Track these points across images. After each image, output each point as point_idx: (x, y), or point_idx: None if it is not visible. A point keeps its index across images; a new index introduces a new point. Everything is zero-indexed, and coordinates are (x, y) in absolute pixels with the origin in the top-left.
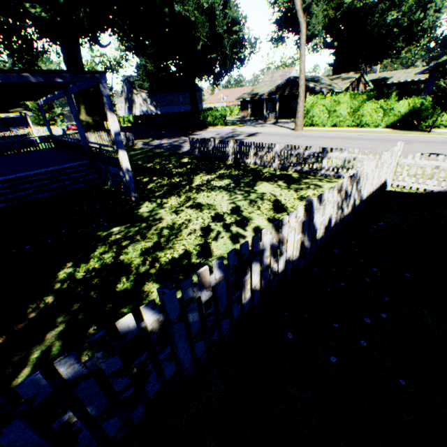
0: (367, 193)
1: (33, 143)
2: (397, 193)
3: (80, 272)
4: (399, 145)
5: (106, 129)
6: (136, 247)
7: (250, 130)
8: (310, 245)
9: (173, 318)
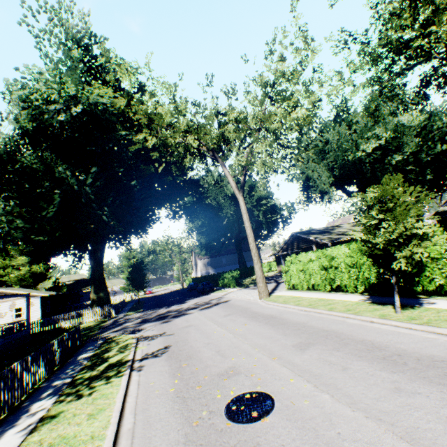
0: None
1: (35, 322)
2: None
3: None
4: None
5: (108, 303)
6: None
7: (231, 296)
8: None
9: None
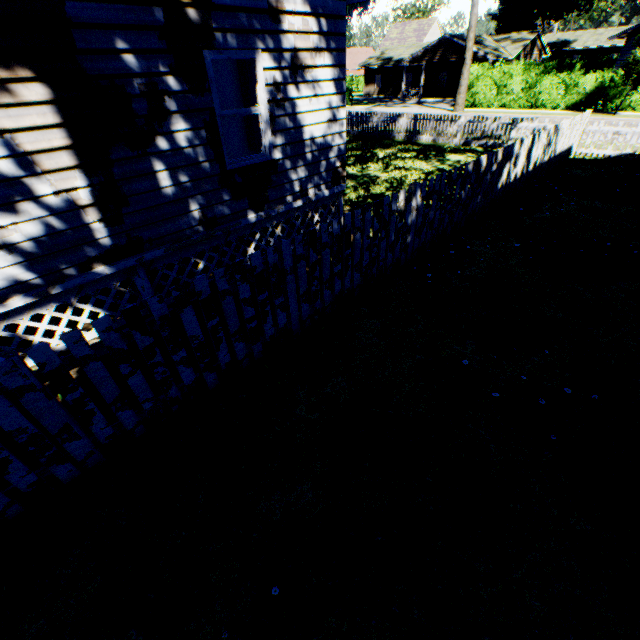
0: (559, 151)
1: None
2: (580, 159)
3: (350, 198)
4: (588, 112)
5: None
6: (377, 188)
7: (393, 111)
8: (524, 173)
9: (486, 171)
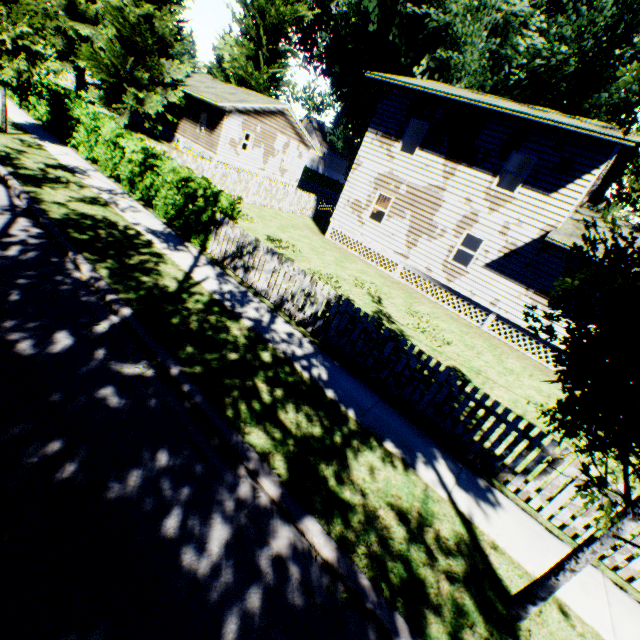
0: None
1: None
2: None
3: None
4: None
5: None
6: None
7: None
8: None
9: None
